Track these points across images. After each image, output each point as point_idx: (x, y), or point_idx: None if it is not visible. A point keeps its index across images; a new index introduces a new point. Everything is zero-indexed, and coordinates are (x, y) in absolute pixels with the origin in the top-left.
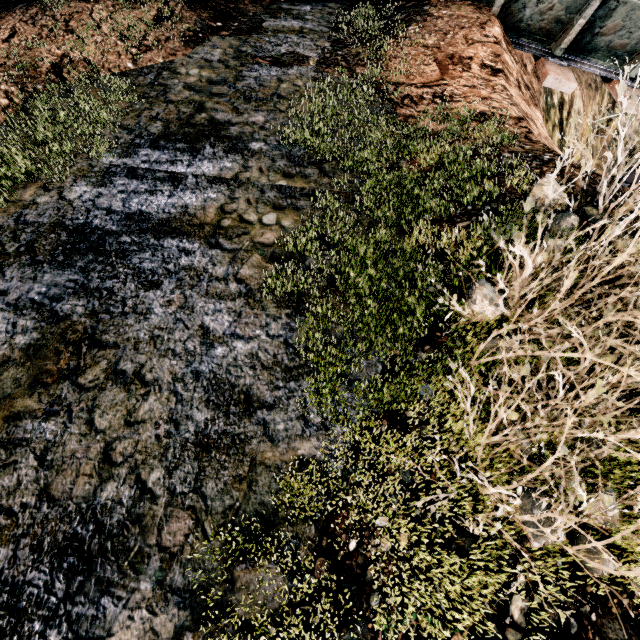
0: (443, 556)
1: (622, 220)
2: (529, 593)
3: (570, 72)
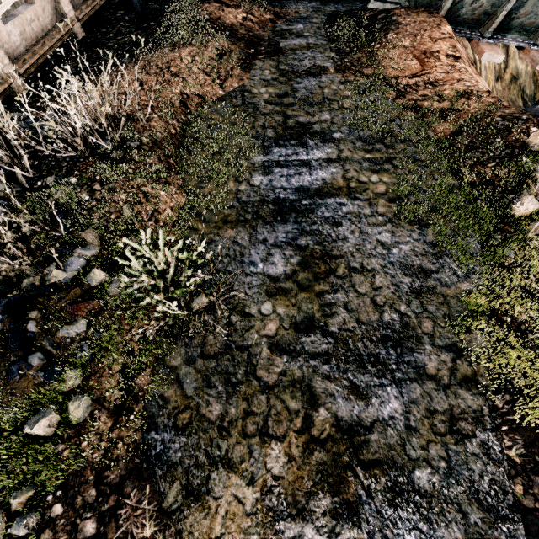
0: None
1: None
2: None
3: (497, 47)
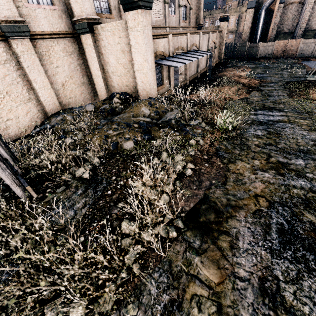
0: None
1: None
2: None
3: None
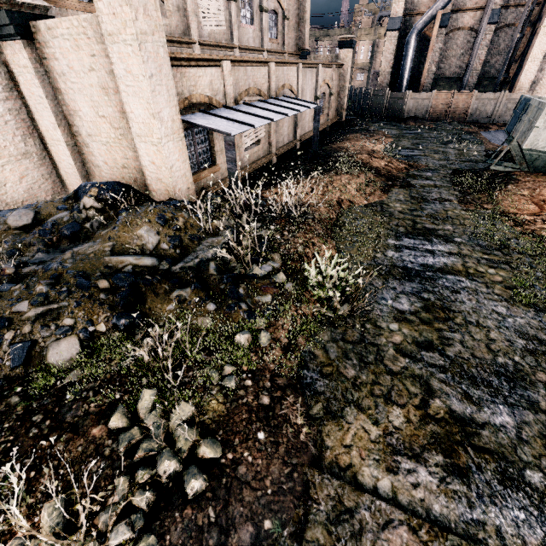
0: None
1: None
2: None
3: None
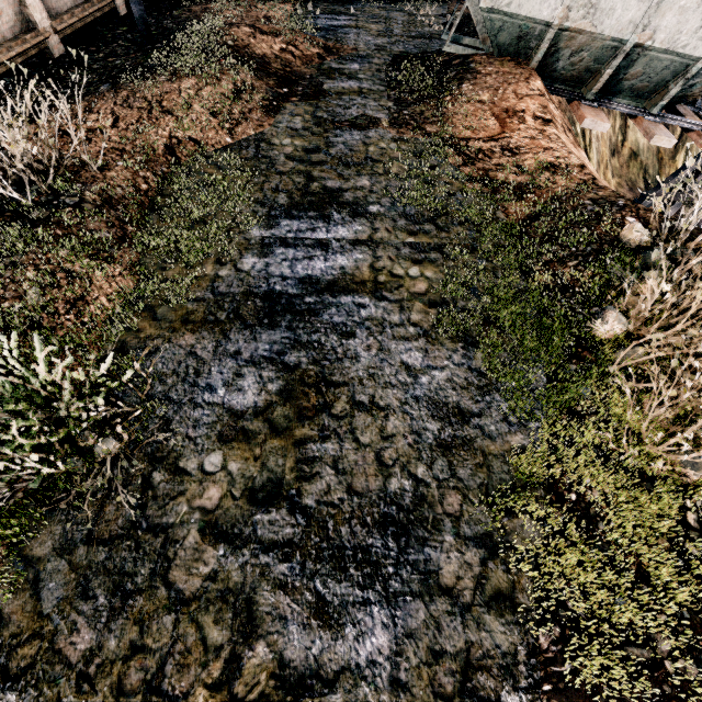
0: (635, 495)
1: (694, 251)
2: (696, 510)
3: (602, 113)
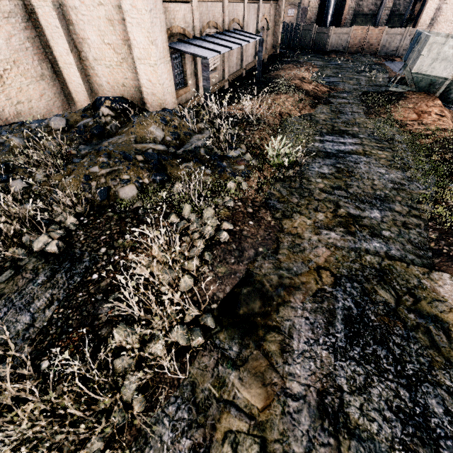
0: None
1: None
2: None
3: None
